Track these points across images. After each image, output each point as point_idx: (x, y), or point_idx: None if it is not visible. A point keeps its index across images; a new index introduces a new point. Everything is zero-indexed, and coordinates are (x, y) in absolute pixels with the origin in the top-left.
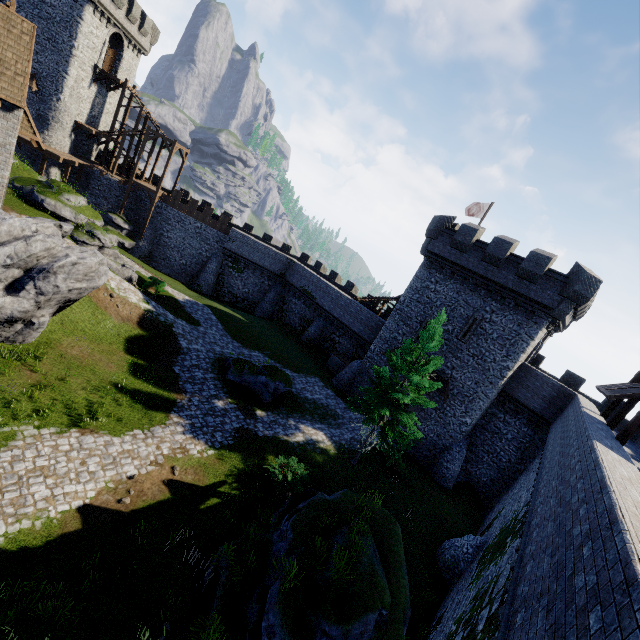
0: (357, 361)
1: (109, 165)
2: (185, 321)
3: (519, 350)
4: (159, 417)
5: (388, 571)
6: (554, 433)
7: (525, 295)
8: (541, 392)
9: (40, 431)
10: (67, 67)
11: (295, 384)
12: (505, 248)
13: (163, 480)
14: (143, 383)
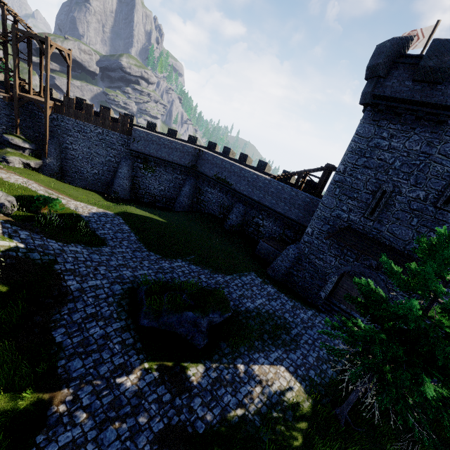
0: (292, 247)
1: None
2: (82, 244)
3: None
4: None
5: None
6: None
7: None
8: None
9: None
10: None
11: (231, 293)
12: None
13: None
14: None
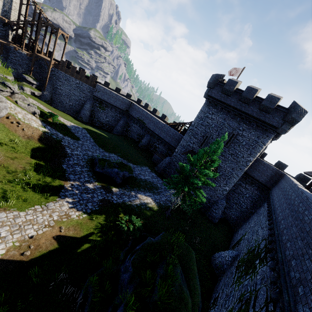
0: (168, 157)
1: (20, 44)
2: (70, 137)
3: (257, 151)
4: (52, 196)
5: (189, 283)
6: (277, 197)
7: (263, 120)
8: (266, 173)
9: None
10: None
11: (135, 171)
12: (253, 93)
13: (53, 236)
14: (42, 176)
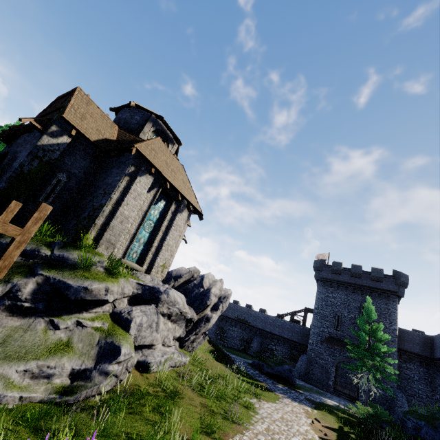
0: (304, 355)
1: None
2: None
3: (394, 317)
4: (273, 394)
5: None
6: None
7: (381, 288)
8: (415, 341)
9: (253, 400)
10: None
11: None
12: (359, 268)
13: (322, 425)
14: (243, 377)
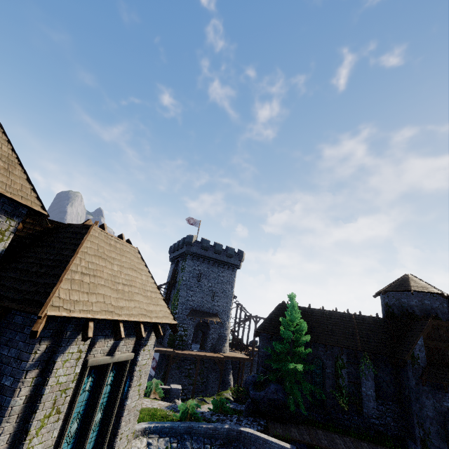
0: None
1: None
2: None
3: None
4: None
5: None
6: None
7: None
8: None
9: None
10: (231, 303)
11: None
12: None
13: None
14: None
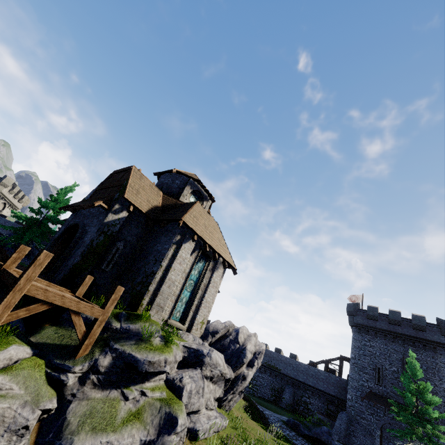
0: (343, 412)
1: None
2: None
3: (444, 374)
4: None
5: None
6: None
7: (425, 338)
8: None
9: None
10: None
11: None
12: (398, 315)
13: None
14: (279, 440)
